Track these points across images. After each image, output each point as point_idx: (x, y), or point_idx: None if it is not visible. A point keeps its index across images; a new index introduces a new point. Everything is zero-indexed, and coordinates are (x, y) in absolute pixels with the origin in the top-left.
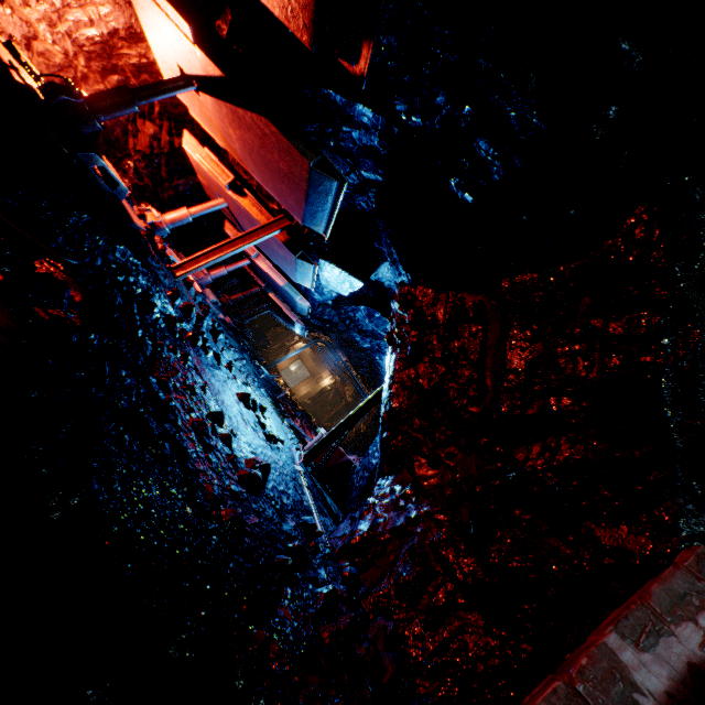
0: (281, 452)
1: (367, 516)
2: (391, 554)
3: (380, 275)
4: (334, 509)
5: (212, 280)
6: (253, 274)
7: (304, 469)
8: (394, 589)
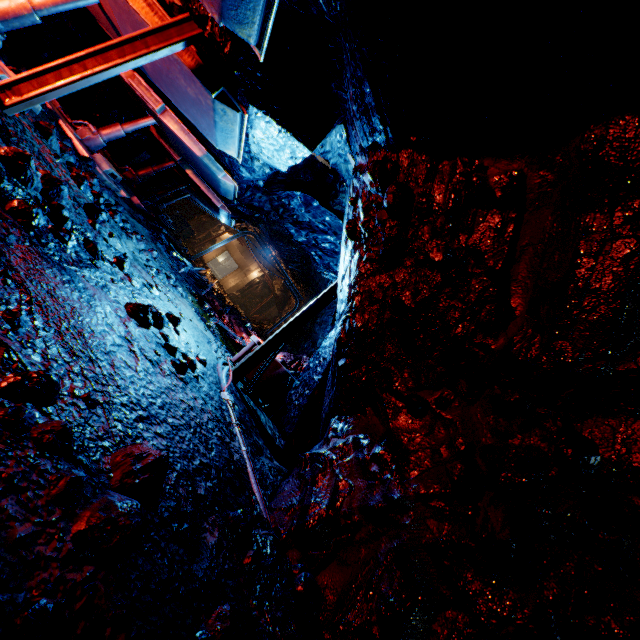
0: (201, 380)
1: (323, 480)
2: (362, 546)
3: (327, 148)
4: (269, 429)
5: (104, 142)
6: (164, 143)
7: (233, 390)
8: (378, 625)
